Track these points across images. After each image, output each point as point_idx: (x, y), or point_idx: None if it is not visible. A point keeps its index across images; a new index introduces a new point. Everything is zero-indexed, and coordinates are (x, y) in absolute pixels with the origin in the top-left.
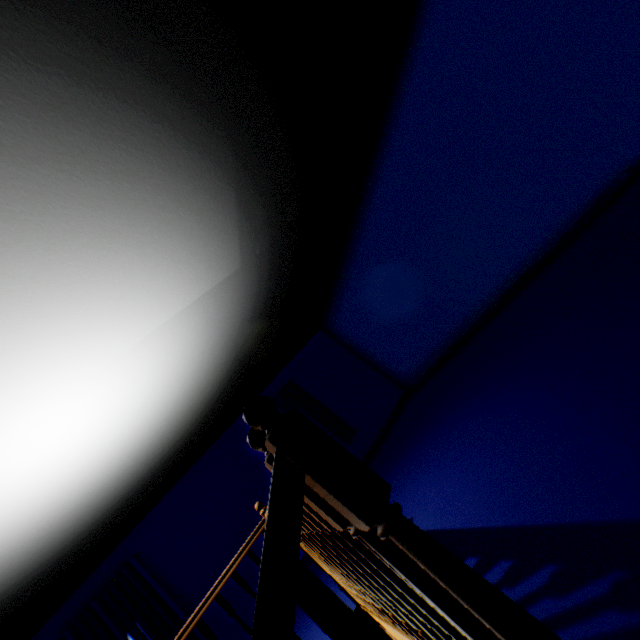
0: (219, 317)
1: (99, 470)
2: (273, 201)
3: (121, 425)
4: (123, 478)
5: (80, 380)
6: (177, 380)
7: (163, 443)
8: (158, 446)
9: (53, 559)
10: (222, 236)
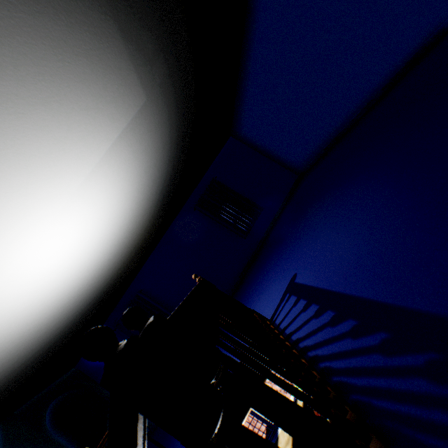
0: (143, 146)
1: (97, 258)
2: (158, 22)
3: (99, 233)
4: (115, 258)
5: (53, 215)
6: (127, 197)
7: (134, 235)
8: (131, 237)
9: (93, 301)
10: (118, 74)
